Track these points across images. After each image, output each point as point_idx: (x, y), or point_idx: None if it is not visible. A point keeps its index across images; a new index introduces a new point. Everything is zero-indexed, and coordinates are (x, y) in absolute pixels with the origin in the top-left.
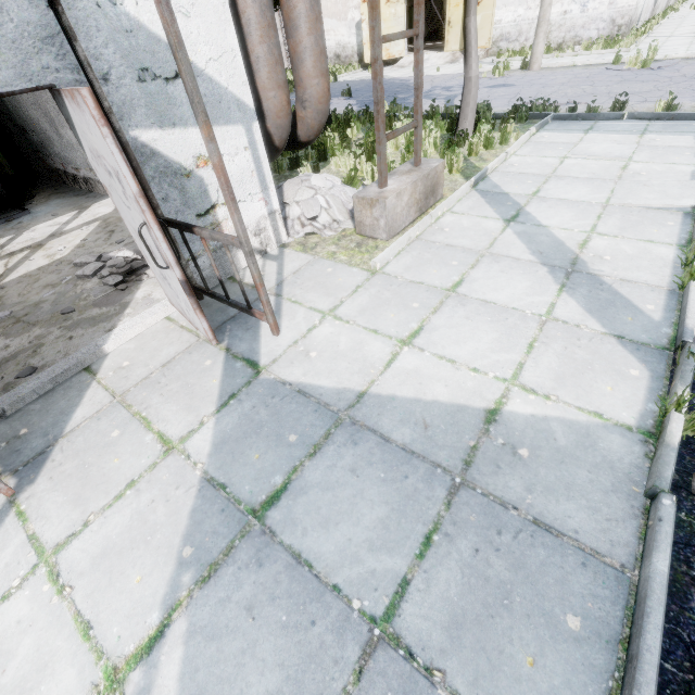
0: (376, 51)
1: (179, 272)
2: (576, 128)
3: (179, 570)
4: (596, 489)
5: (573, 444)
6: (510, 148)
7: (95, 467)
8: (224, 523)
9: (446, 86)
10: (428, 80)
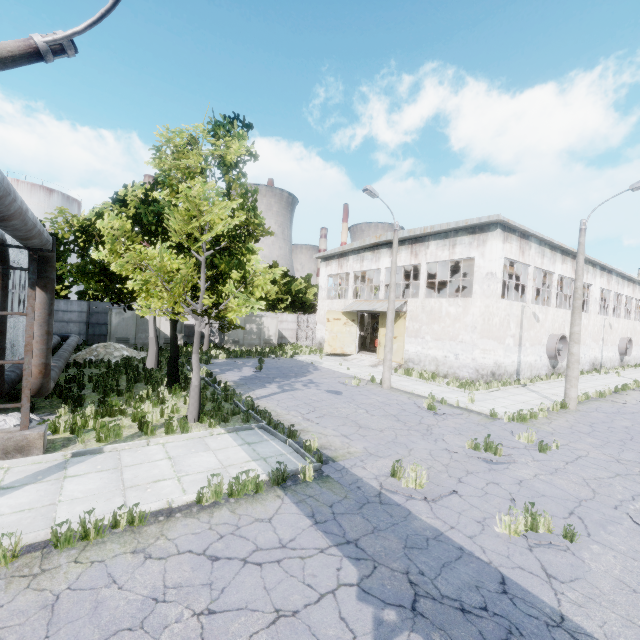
0: None
1: None
2: (249, 439)
3: None
4: None
5: None
6: (160, 438)
7: None
8: None
9: (315, 381)
10: (322, 374)
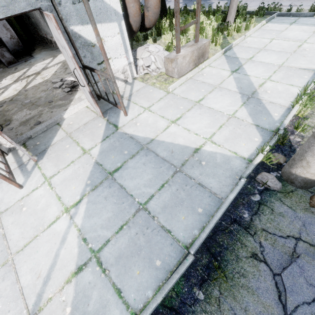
0: None
1: (88, 88)
2: (287, 21)
3: (86, 186)
4: (223, 176)
5: (222, 162)
6: (248, 32)
7: (61, 156)
8: (100, 175)
9: None
10: None
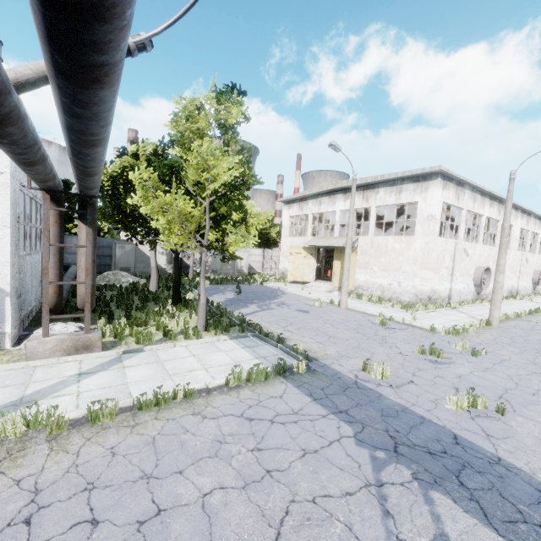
0: (44, 286)
1: None
2: (248, 344)
3: None
4: None
5: None
6: (183, 342)
7: None
8: None
9: (285, 303)
10: (290, 297)
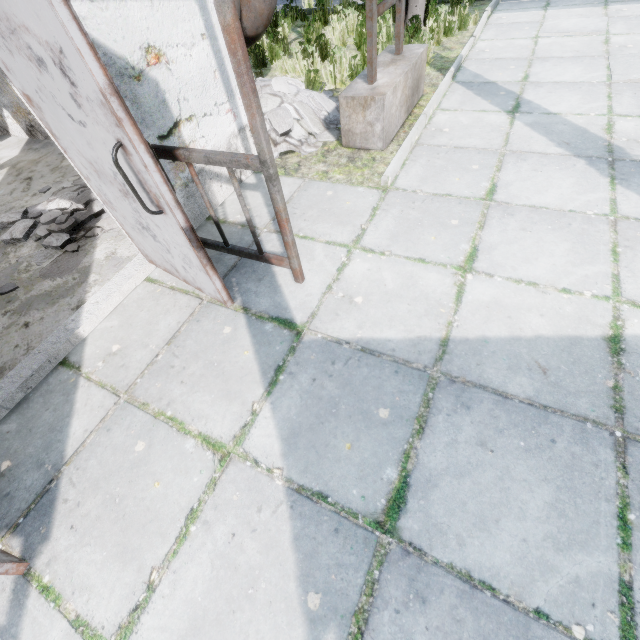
0: None
1: (181, 215)
2: (532, 6)
3: (314, 632)
4: None
5: None
6: (476, 31)
7: (129, 500)
8: (346, 549)
9: None
10: None
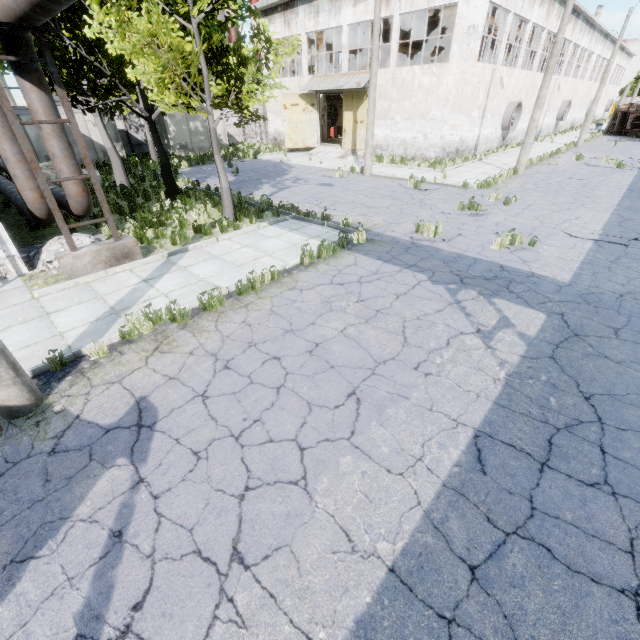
0: (42, 187)
1: None
2: (292, 227)
3: None
4: None
5: None
6: (224, 235)
7: None
8: None
9: (300, 178)
10: (301, 171)
